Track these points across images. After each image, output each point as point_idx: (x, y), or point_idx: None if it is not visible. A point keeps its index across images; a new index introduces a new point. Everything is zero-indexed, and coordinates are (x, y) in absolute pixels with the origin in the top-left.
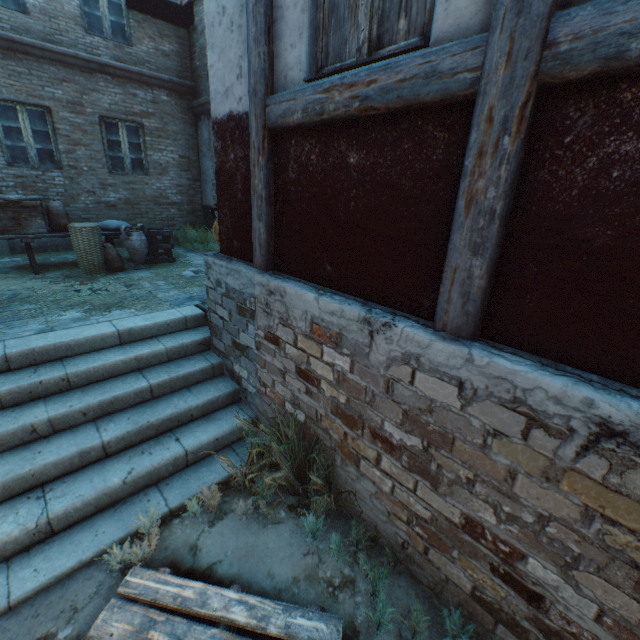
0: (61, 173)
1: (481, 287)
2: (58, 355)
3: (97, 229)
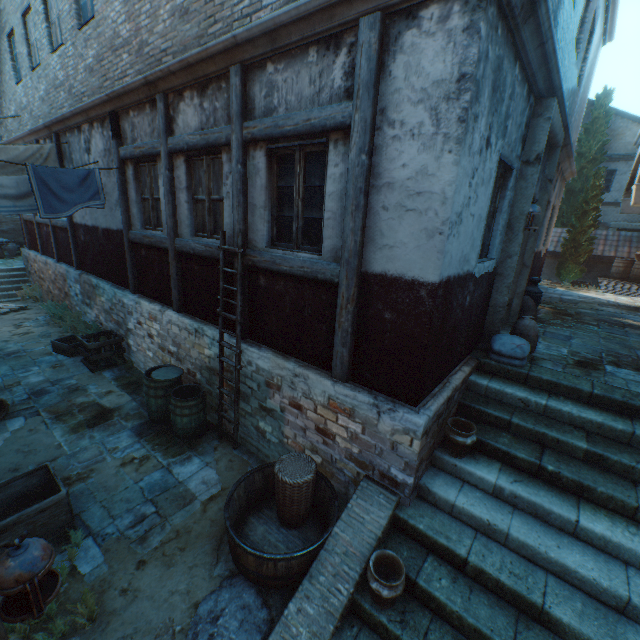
0: None
1: (41, 247)
2: None
3: None
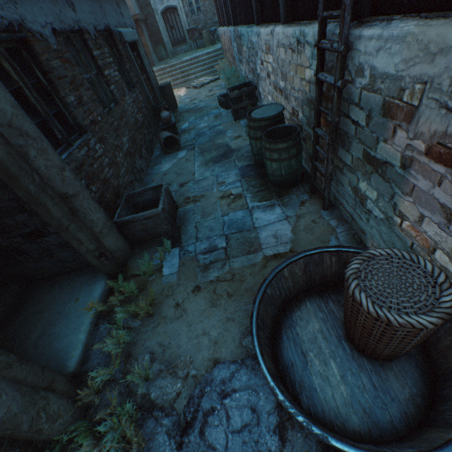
0: (202, 15)
1: (221, 19)
2: (198, 58)
3: (207, 32)
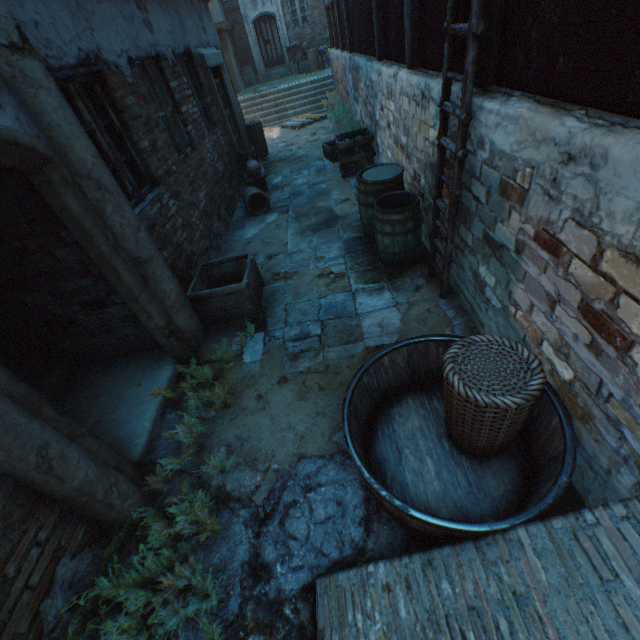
0: (309, 28)
1: (334, 39)
2: (299, 88)
3: (315, 52)
